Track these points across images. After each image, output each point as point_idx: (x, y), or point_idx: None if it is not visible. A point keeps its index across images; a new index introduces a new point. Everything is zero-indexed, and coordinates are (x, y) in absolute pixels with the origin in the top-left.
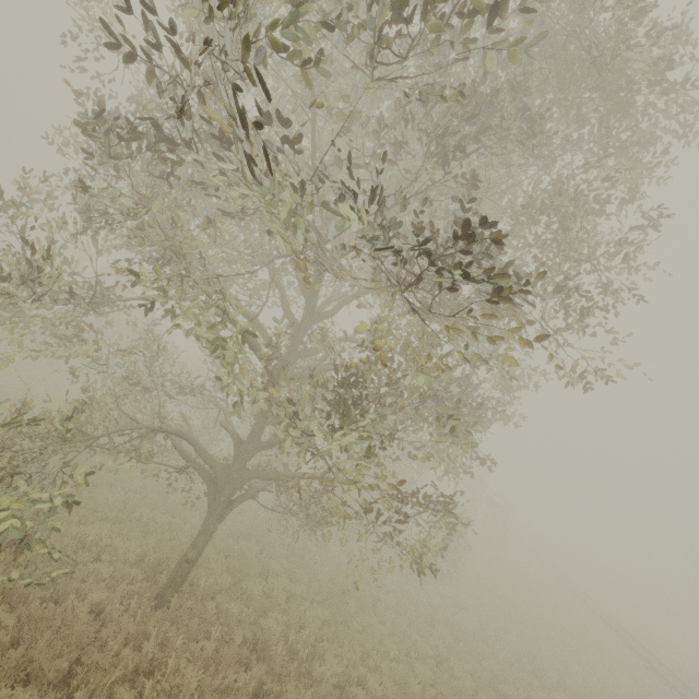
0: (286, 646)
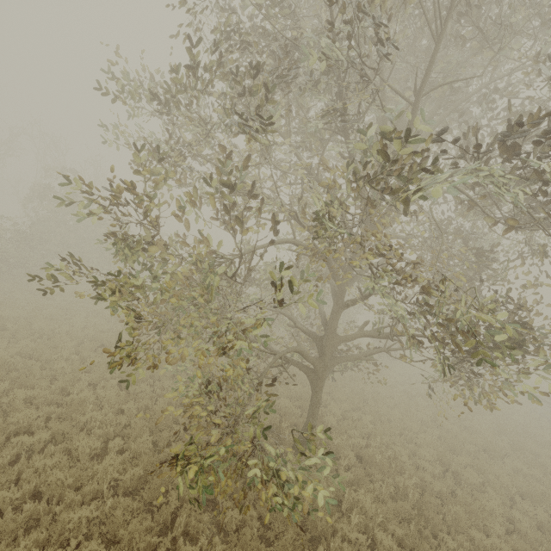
0: (384, 455)
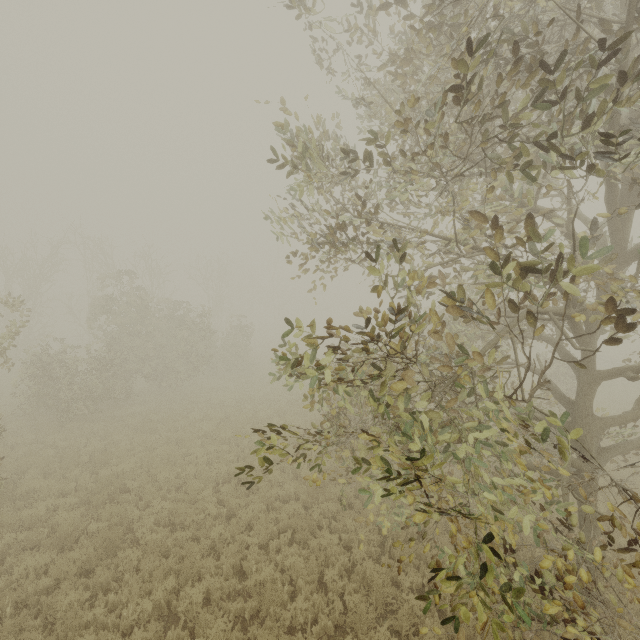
0: None
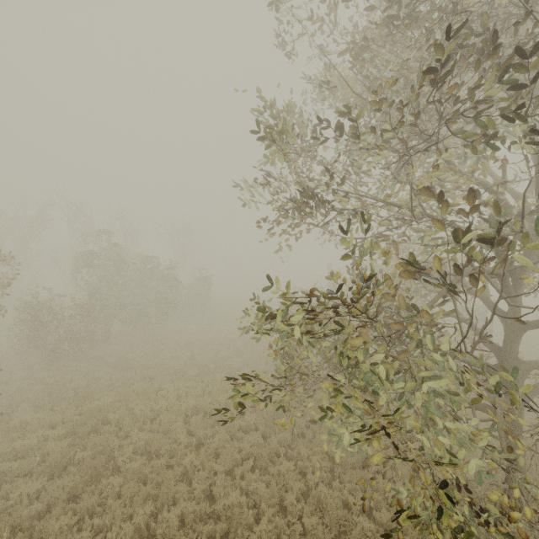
0: None
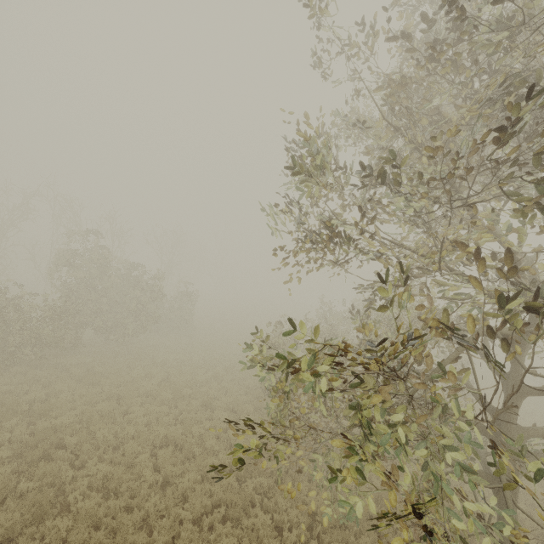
0: None
